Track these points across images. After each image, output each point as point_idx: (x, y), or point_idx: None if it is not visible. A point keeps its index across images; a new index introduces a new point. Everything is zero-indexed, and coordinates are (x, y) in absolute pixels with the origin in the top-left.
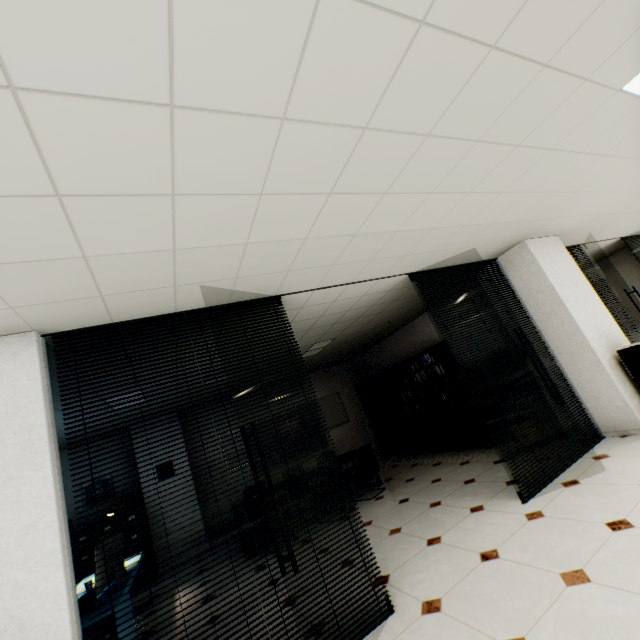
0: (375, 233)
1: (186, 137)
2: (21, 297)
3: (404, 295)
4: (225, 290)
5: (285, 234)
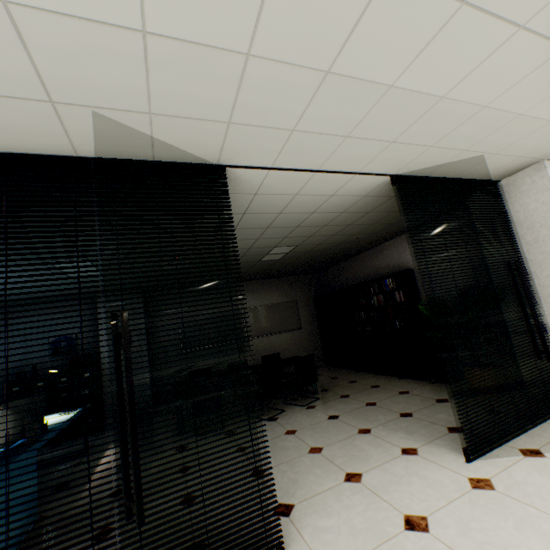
0: (358, 80)
1: None
2: None
3: (380, 208)
4: (140, 134)
5: (210, 30)
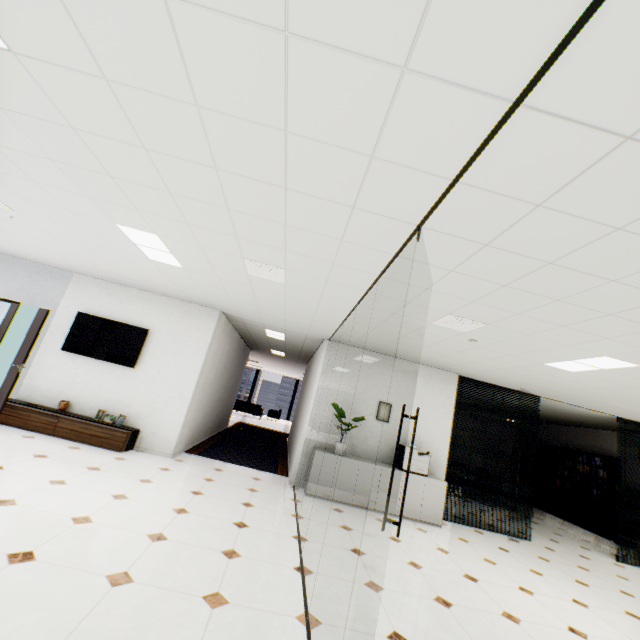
0: (610, 404)
1: (569, 382)
2: (475, 373)
3: (606, 420)
4: (524, 389)
5: (570, 393)
